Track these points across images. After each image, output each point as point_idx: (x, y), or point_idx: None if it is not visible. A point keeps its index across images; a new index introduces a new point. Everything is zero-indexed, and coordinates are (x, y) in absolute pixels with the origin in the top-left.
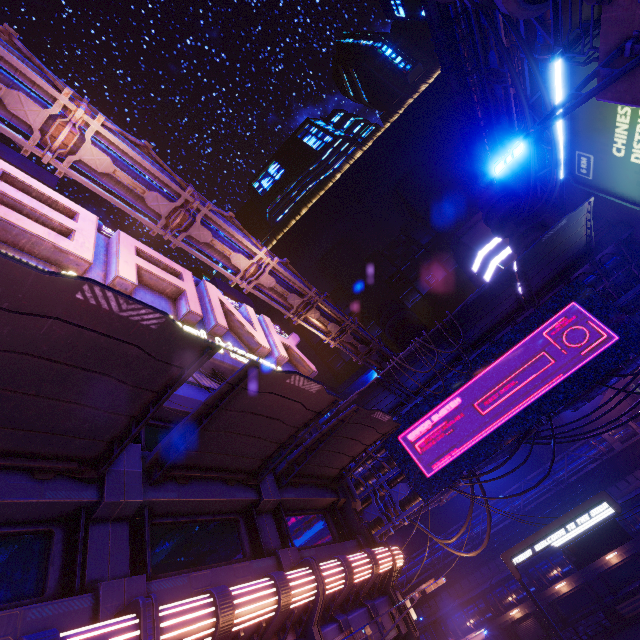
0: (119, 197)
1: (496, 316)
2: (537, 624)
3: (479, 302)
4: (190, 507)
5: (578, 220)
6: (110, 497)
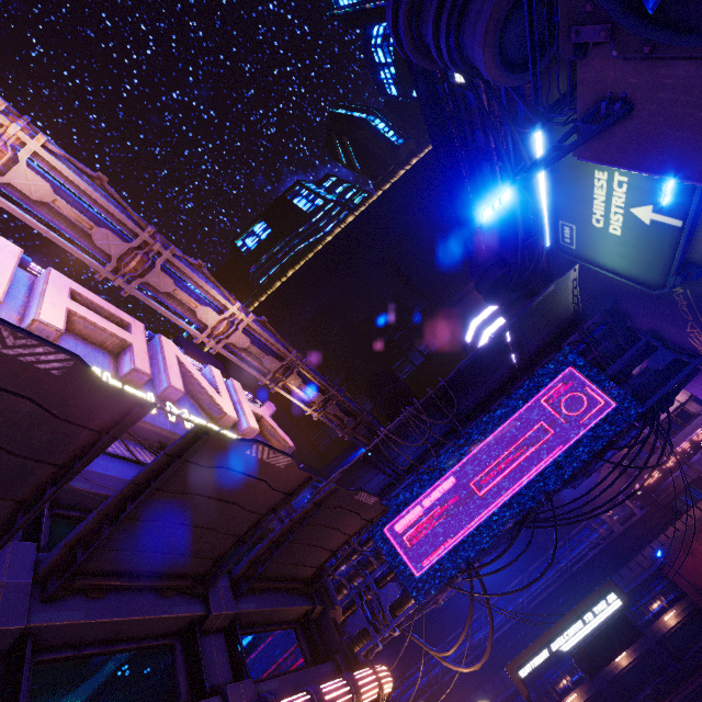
0: (60, 233)
1: (490, 384)
2: None
3: (473, 368)
4: (102, 632)
5: (565, 287)
6: None
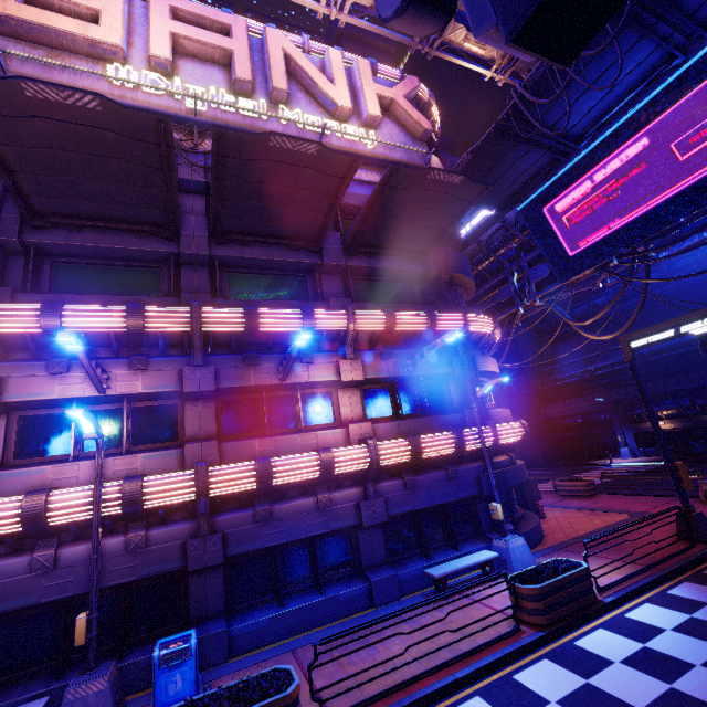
0: None
1: None
2: None
3: None
4: (255, 263)
5: None
6: (184, 250)
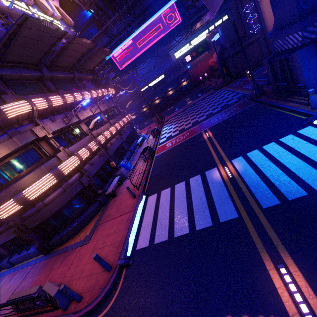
0: None
1: (147, 3)
2: (149, 111)
3: None
4: (60, 78)
5: None
6: (45, 74)
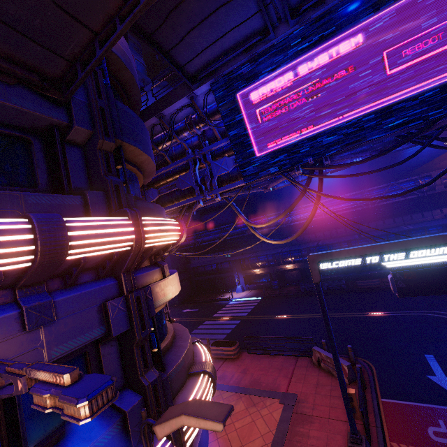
0: None
1: None
2: (299, 274)
3: None
4: None
5: None
6: None
